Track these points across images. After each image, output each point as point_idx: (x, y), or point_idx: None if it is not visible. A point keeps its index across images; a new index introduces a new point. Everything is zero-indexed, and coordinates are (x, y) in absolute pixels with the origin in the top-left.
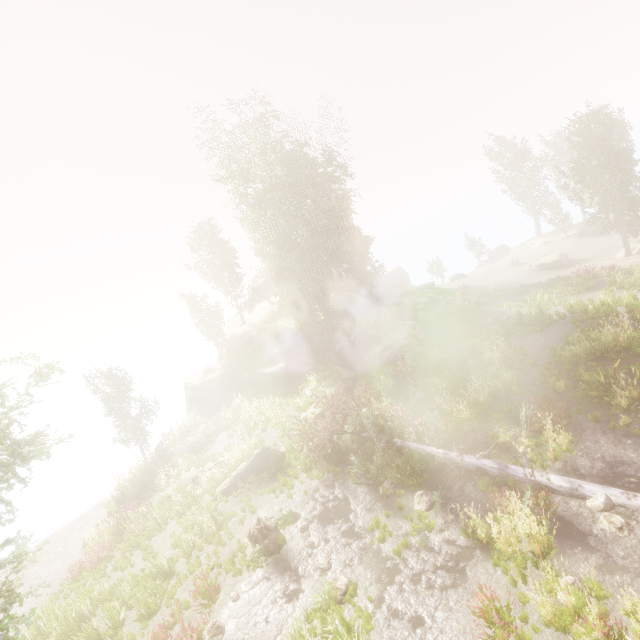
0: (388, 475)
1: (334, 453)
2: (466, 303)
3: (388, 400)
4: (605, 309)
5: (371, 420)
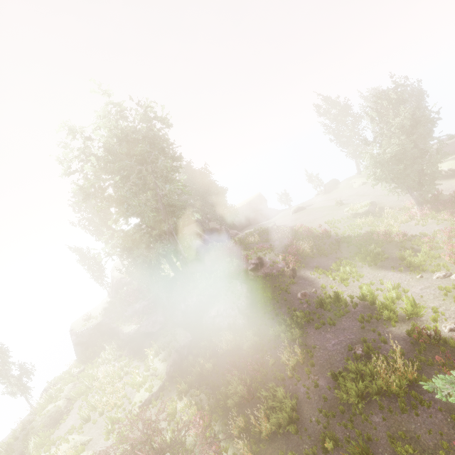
0: None
1: None
2: (285, 269)
3: (194, 406)
4: (387, 313)
5: None
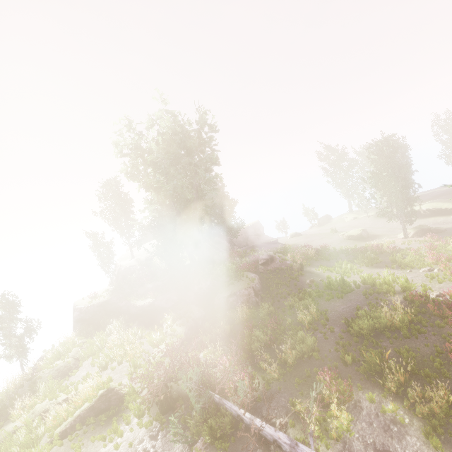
0: (202, 434)
1: (165, 401)
2: (293, 264)
3: (220, 349)
4: (386, 287)
5: (195, 379)
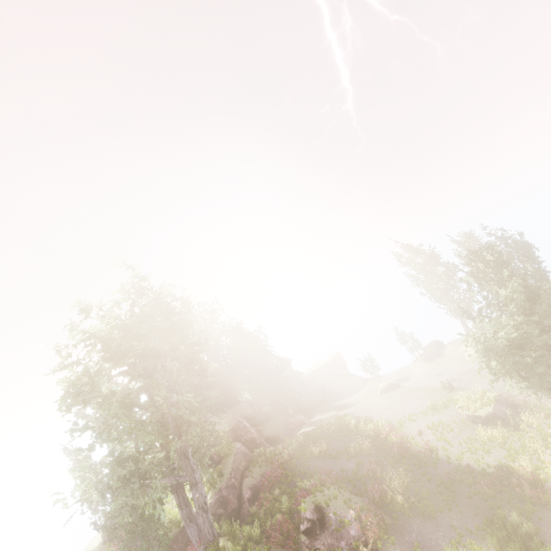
0: None
1: None
2: (359, 546)
3: None
4: None
5: None
